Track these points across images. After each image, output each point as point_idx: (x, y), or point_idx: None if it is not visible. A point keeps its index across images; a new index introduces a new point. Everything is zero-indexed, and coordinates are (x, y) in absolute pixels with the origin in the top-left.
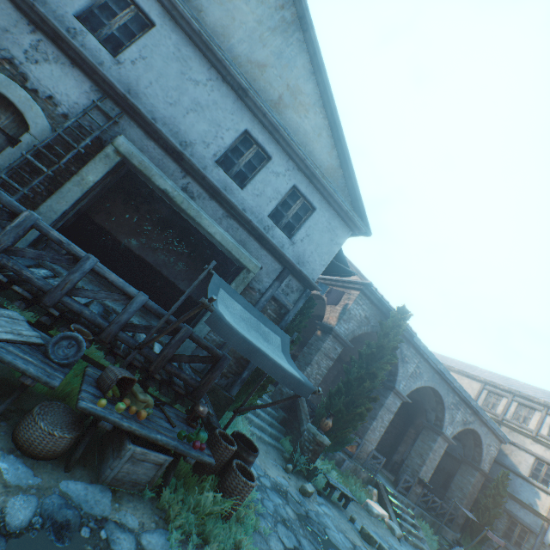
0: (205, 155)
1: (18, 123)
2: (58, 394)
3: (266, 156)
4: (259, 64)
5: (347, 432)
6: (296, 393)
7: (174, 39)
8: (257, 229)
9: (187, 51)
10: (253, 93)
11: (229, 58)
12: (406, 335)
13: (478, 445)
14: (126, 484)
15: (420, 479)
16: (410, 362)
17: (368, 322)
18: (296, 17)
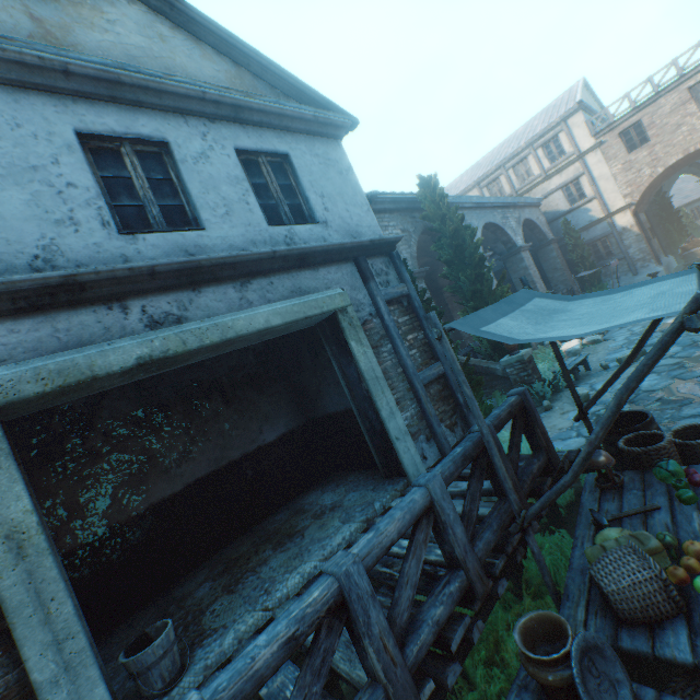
0: (95, 241)
1: None
2: None
3: (156, 147)
4: None
5: None
6: None
7: None
8: (289, 252)
9: None
10: None
11: None
12: None
13: (533, 228)
14: None
15: None
16: None
17: (408, 233)
18: None
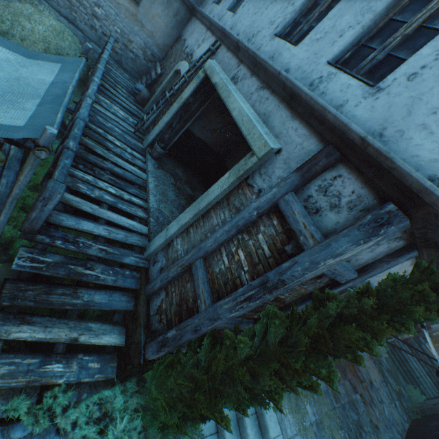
0: (266, 35)
1: None
2: None
3: None
4: None
5: None
6: None
7: None
8: (286, 81)
9: None
10: None
11: None
12: None
13: None
14: None
15: None
16: None
17: None
18: None
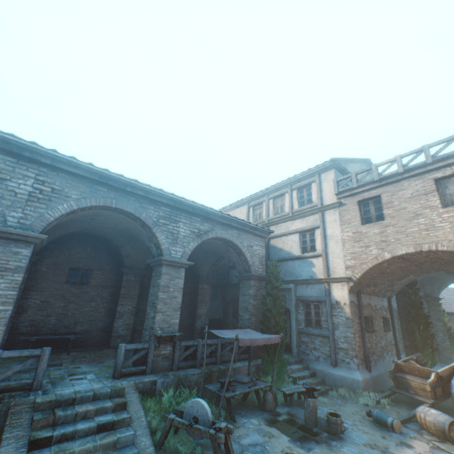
0: None
1: None
2: None
3: None
4: None
5: None
6: None
7: None
8: None
9: None
10: None
11: None
12: None
13: (240, 253)
14: None
15: (155, 335)
16: (13, 177)
17: None
18: None
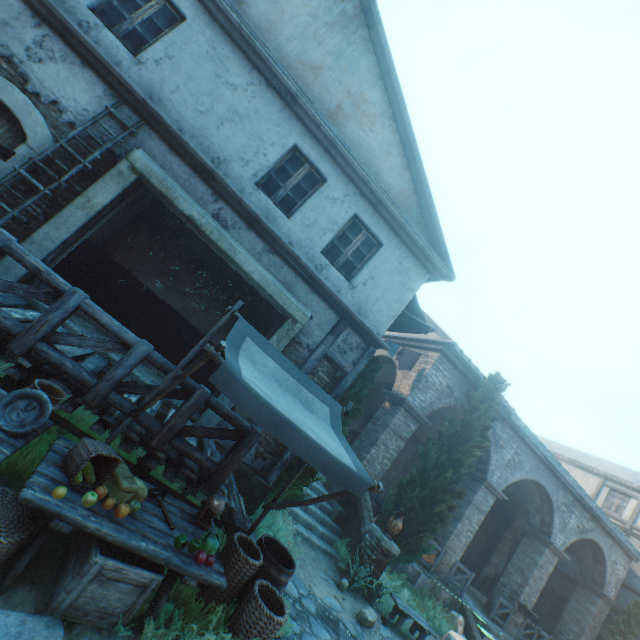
0: (243, 175)
1: (14, 133)
2: (20, 474)
3: (320, 178)
4: (312, 66)
5: (423, 538)
6: (345, 488)
7: (209, 35)
8: (306, 267)
9: (224, 50)
10: (304, 99)
11: (275, 58)
12: (500, 411)
13: (599, 562)
14: (91, 614)
15: (521, 604)
16: (506, 446)
17: (450, 393)
18: (360, 11)
